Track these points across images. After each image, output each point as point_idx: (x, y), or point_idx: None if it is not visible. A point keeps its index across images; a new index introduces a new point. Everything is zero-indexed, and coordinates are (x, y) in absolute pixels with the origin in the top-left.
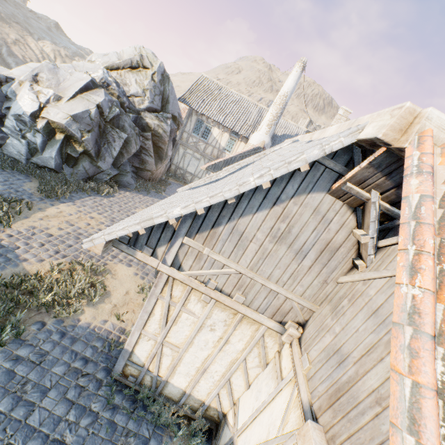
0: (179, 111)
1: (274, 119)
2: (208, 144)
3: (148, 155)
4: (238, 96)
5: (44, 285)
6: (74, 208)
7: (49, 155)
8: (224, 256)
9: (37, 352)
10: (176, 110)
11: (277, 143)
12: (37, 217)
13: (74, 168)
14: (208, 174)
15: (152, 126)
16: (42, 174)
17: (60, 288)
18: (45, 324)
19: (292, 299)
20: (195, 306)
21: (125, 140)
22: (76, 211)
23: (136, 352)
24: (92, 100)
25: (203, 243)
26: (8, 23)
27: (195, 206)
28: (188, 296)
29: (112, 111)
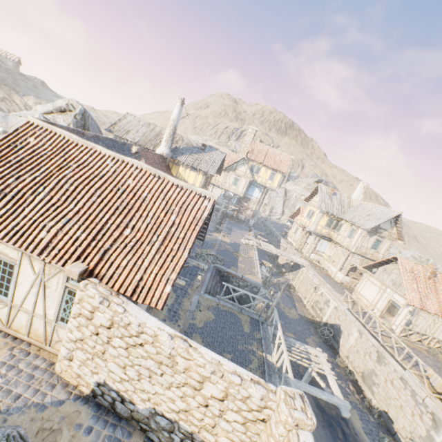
0: None
1: (169, 137)
2: None
3: None
4: (153, 124)
5: None
6: None
7: None
8: None
9: None
10: None
11: (178, 153)
12: None
13: None
14: None
15: None
16: None
17: None
18: None
19: None
20: None
21: None
22: None
23: None
24: None
25: None
26: None
27: None
28: None
29: None
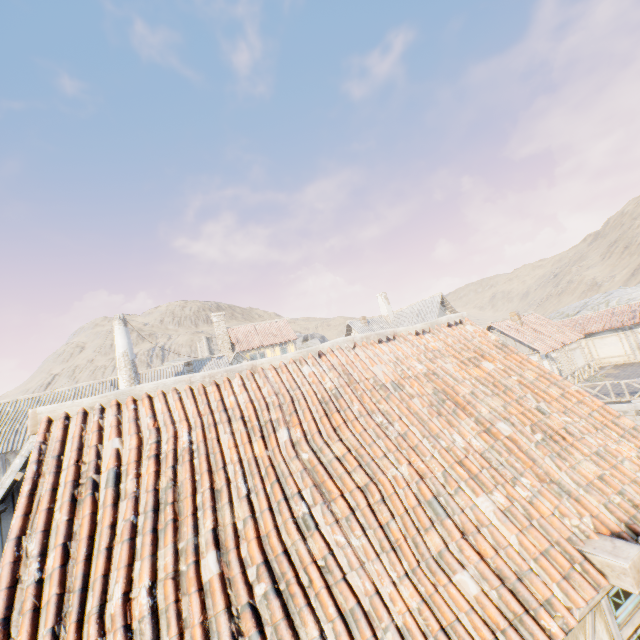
0: None
1: (133, 382)
2: None
3: None
4: (72, 389)
5: None
6: None
7: None
8: None
9: None
10: None
11: None
12: None
13: None
14: None
15: None
16: None
17: None
18: None
19: None
20: None
21: None
22: None
23: None
24: None
25: None
26: None
27: None
28: None
29: None
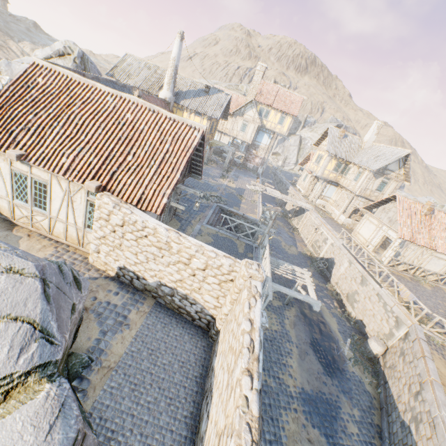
0: None
1: (171, 79)
2: None
3: None
4: (154, 66)
5: None
6: None
7: None
8: None
9: None
10: None
11: (181, 97)
12: None
13: None
14: None
15: None
16: None
17: None
18: None
19: None
20: None
21: None
22: None
23: None
24: None
25: None
26: None
27: None
28: None
29: None
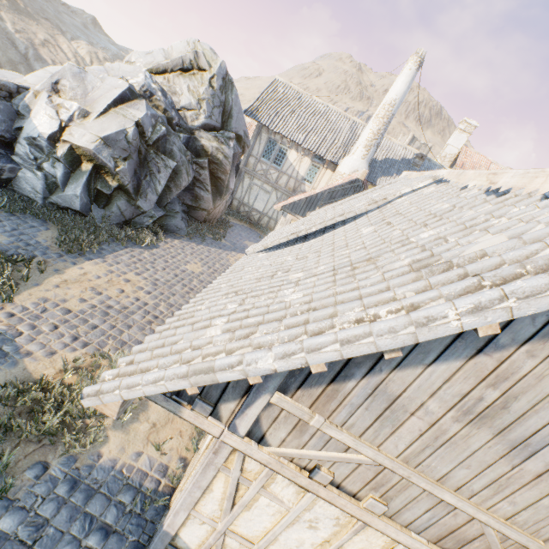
0: (245, 129)
1: (375, 138)
2: (283, 172)
3: (203, 189)
4: (324, 106)
5: (50, 397)
6: (104, 267)
7: (72, 192)
8: (352, 432)
9: (30, 522)
10: (242, 127)
11: (376, 171)
12: (52, 283)
13: (106, 209)
14: (283, 216)
15: (209, 149)
16: (64, 218)
17: (74, 402)
18: (48, 466)
19: (487, 523)
20: (283, 489)
21: (173, 170)
22: (105, 271)
23: (182, 535)
24: (129, 116)
25: (310, 405)
26: (36, 20)
27: (305, 358)
28: (271, 473)
29: (156, 130)
